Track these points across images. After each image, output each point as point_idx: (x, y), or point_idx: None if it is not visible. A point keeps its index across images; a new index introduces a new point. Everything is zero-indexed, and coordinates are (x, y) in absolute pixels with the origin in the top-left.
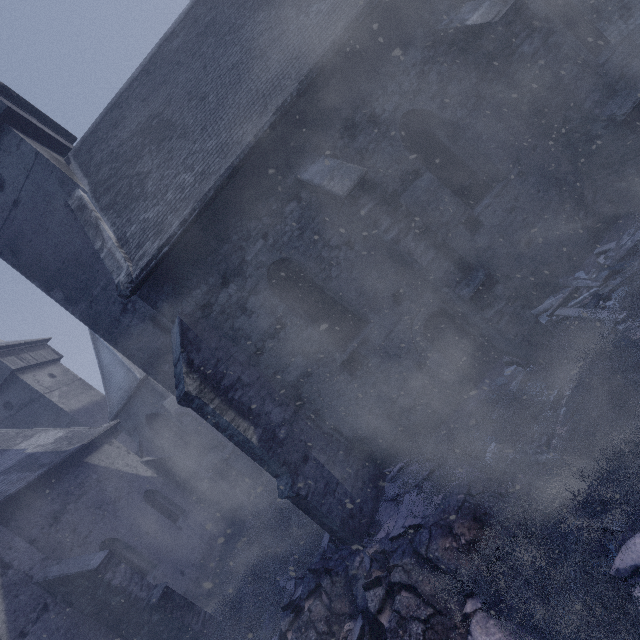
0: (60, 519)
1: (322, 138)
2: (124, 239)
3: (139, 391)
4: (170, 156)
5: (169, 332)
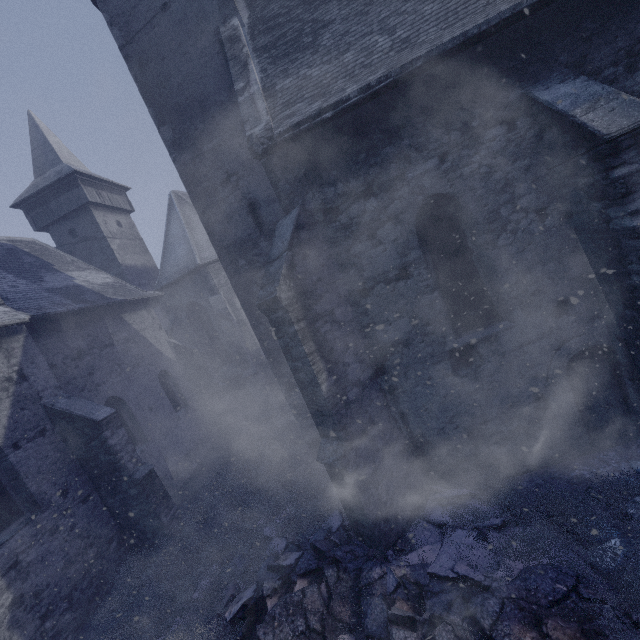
0: (83, 358)
1: (589, 53)
2: (271, 91)
3: (193, 275)
4: (366, 9)
5: (261, 227)
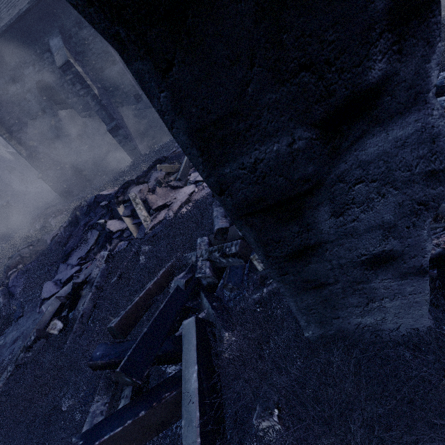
0: None
1: (64, 22)
2: None
3: None
4: None
5: None
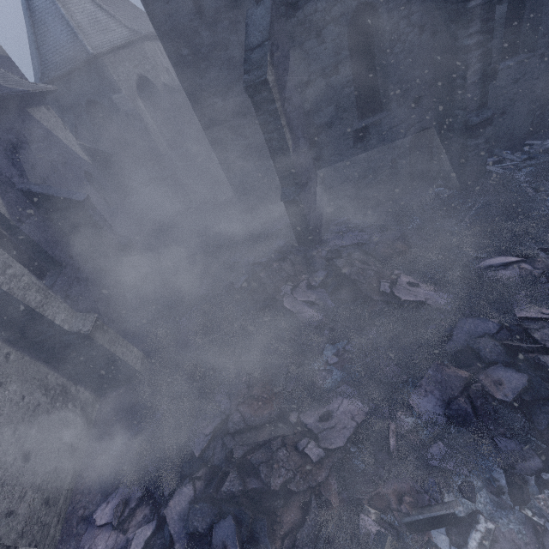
0: (19, 151)
1: None
2: None
3: (86, 68)
4: None
5: (201, 13)
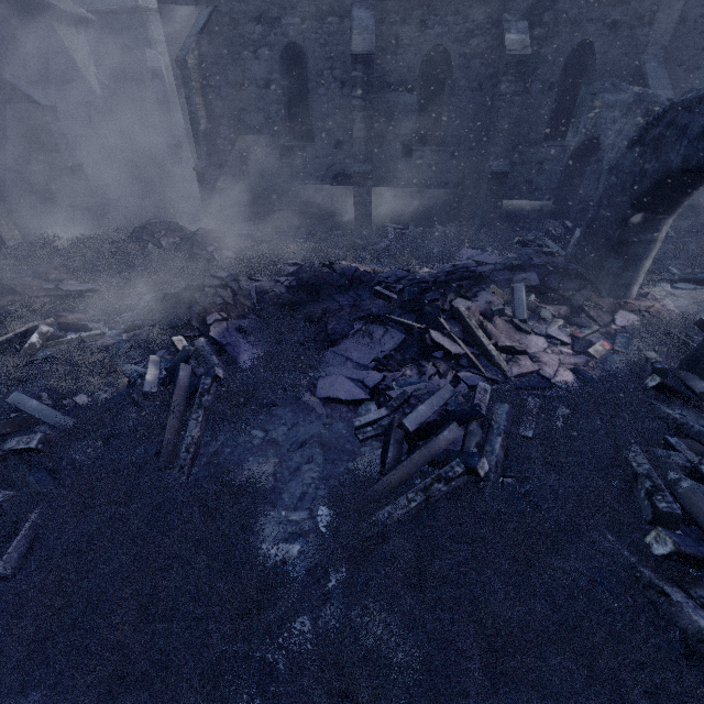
0: (18, 47)
1: None
2: None
3: (132, 15)
4: None
5: (198, 3)
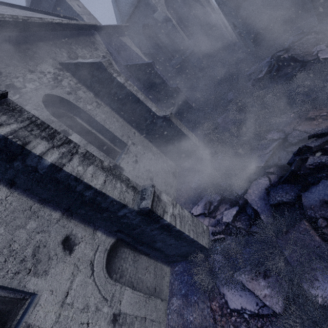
0: (120, 54)
1: None
2: None
3: (139, 4)
4: None
5: None
